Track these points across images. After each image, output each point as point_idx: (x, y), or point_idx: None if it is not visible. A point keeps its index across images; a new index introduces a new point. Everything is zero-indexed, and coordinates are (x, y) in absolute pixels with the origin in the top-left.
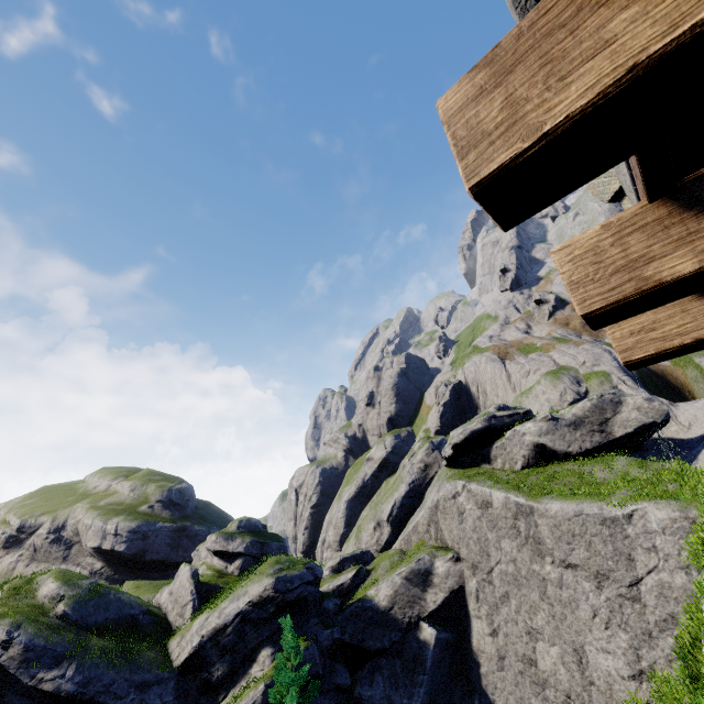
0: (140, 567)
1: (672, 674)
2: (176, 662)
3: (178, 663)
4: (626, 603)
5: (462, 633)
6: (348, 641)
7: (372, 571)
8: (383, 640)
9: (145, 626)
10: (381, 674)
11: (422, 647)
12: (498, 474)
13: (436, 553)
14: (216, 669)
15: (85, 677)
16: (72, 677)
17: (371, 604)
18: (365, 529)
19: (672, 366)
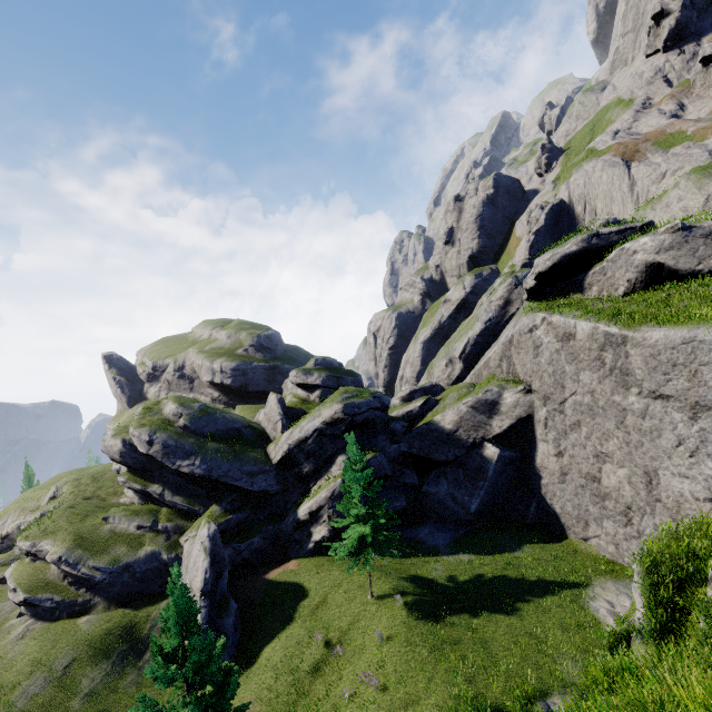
0: (246, 396)
1: None
2: (274, 461)
3: (275, 462)
4: None
5: (527, 453)
6: (415, 454)
7: (440, 401)
8: (447, 455)
9: (248, 436)
10: (445, 479)
11: (485, 461)
12: (590, 304)
13: (505, 386)
14: (304, 467)
15: (208, 466)
16: (199, 465)
17: (436, 427)
18: (437, 366)
19: None
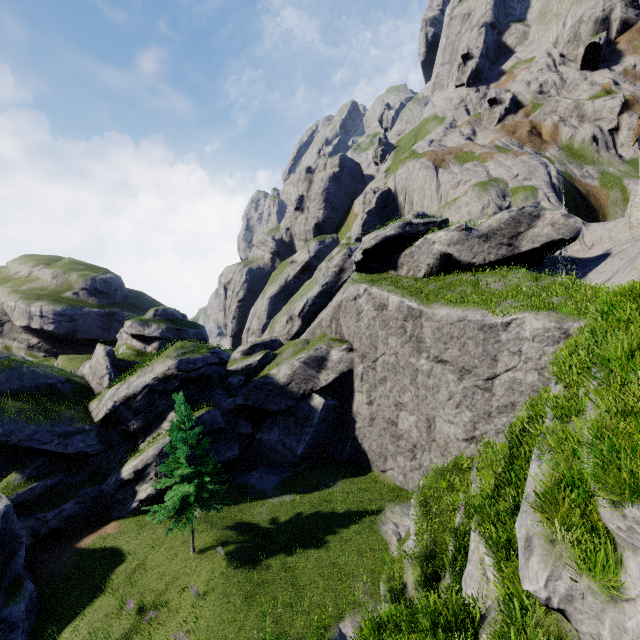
0: (75, 343)
1: (496, 441)
2: (96, 419)
3: (98, 420)
4: (479, 392)
5: (346, 401)
6: (251, 405)
7: (278, 355)
8: (280, 405)
9: (65, 392)
10: (277, 427)
11: (312, 410)
12: (401, 280)
13: (333, 345)
14: (131, 424)
15: (5, 430)
16: None
17: (272, 380)
18: (279, 322)
19: (599, 187)
